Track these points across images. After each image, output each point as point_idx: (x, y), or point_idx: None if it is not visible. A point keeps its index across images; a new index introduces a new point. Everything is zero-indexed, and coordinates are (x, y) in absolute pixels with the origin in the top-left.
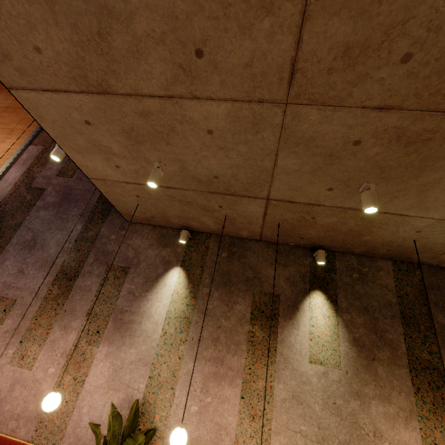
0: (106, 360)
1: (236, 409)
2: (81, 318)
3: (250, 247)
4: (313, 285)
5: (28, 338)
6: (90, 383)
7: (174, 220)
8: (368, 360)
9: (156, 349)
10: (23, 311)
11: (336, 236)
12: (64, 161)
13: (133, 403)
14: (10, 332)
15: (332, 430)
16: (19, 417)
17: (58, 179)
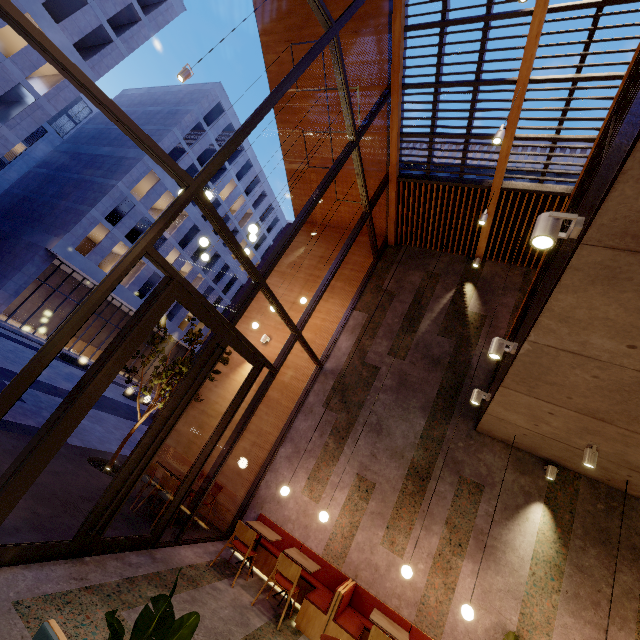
0: (472, 577)
1: None
2: (441, 525)
3: (636, 508)
4: None
5: (393, 527)
6: (460, 593)
7: (543, 453)
8: None
9: (525, 587)
10: (383, 498)
11: None
12: (392, 337)
13: (506, 631)
14: (376, 514)
15: None
16: (400, 598)
17: (391, 359)
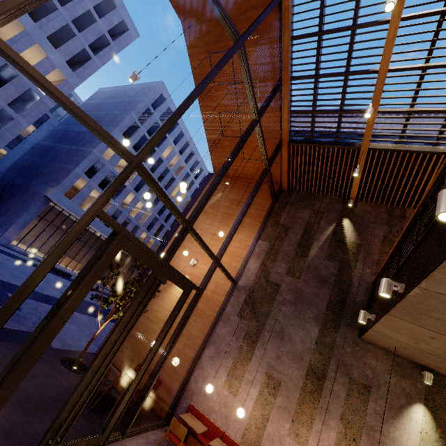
0: None
1: None
2: (337, 420)
3: None
4: None
5: (297, 420)
6: None
7: (420, 361)
8: None
9: None
10: (288, 394)
11: None
12: (289, 261)
13: None
14: (282, 408)
15: None
16: None
17: (288, 278)
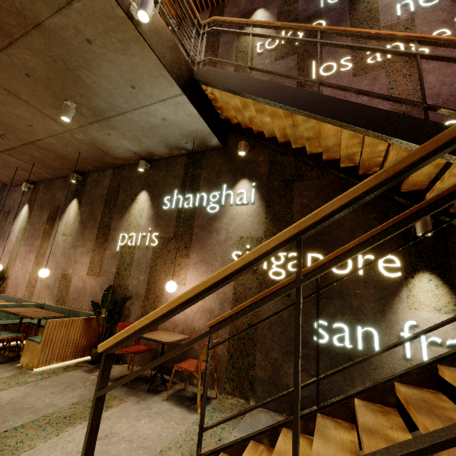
0: None
1: (33, 263)
2: None
3: (55, 183)
4: (74, 196)
5: None
6: None
7: (18, 178)
8: (84, 229)
9: (13, 245)
10: None
11: (63, 162)
12: None
13: (4, 268)
14: None
15: (61, 264)
16: None
17: None
